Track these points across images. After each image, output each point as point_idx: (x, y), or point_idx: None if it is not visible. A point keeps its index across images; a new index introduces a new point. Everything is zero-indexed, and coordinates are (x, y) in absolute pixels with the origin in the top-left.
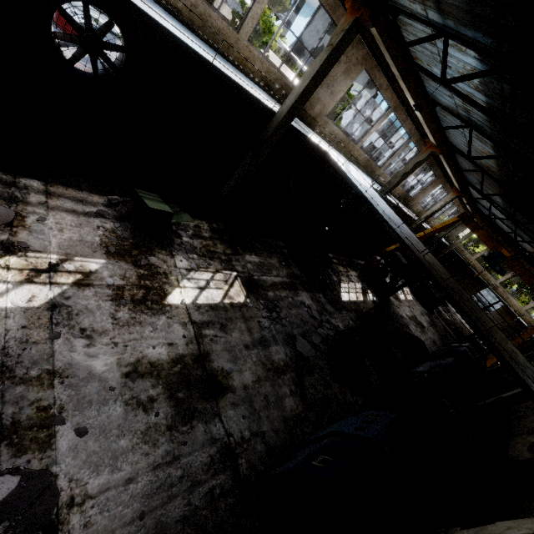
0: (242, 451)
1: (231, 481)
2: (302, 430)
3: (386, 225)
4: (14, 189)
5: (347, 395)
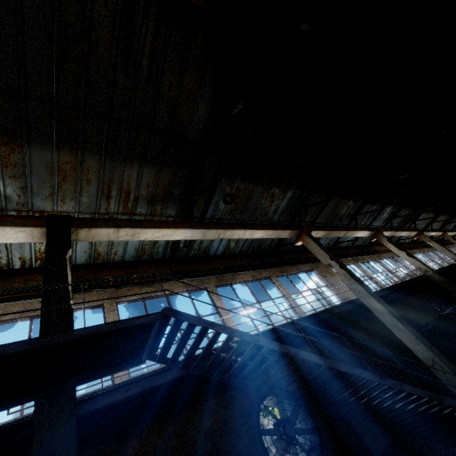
0: None
1: None
2: None
3: None
4: None
5: None
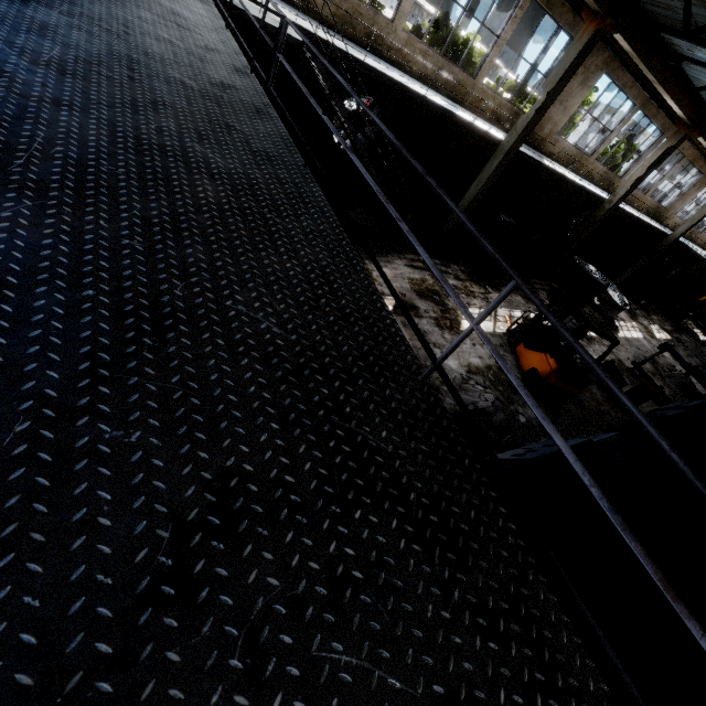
0: None
1: None
2: None
3: None
4: None
5: None
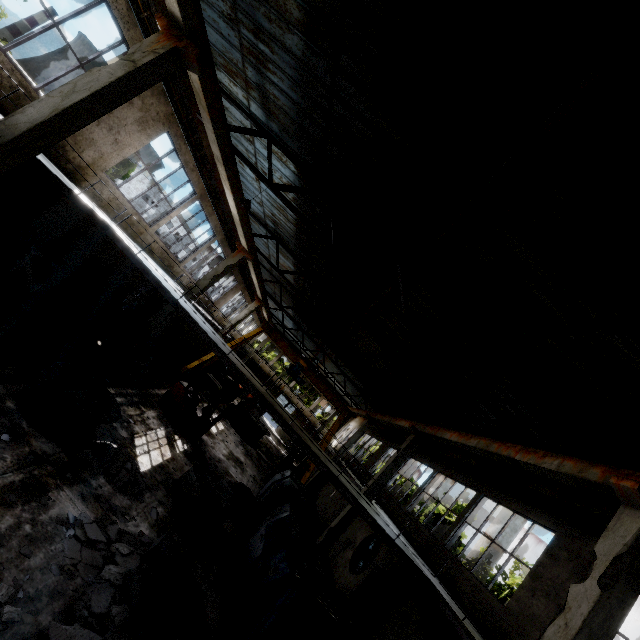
0: None
1: None
2: None
3: (215, 348)
4: None
5: None
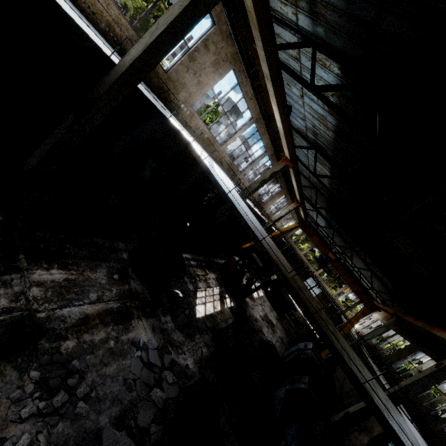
0: None
1: None
2: None
3: (251, 234)
4: None
5: None
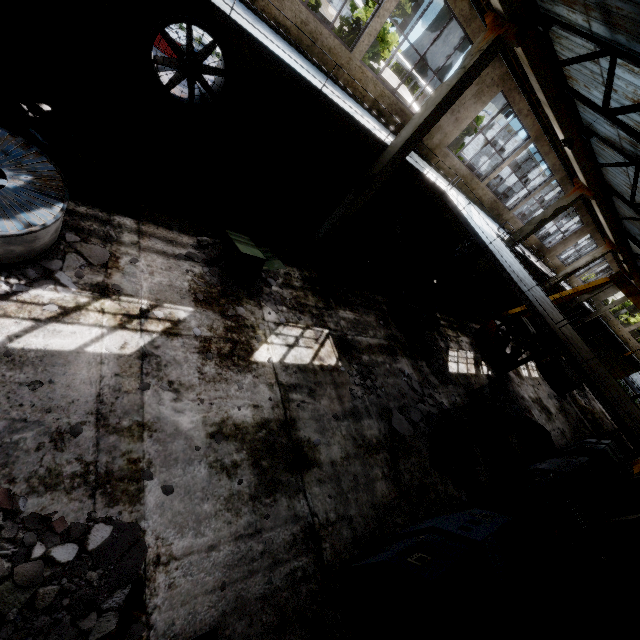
0: (326, 535)
1: (314, 566)
2: (394, 521)
3: (514, 286)
4: (109, 228)
5: (449, 486)
